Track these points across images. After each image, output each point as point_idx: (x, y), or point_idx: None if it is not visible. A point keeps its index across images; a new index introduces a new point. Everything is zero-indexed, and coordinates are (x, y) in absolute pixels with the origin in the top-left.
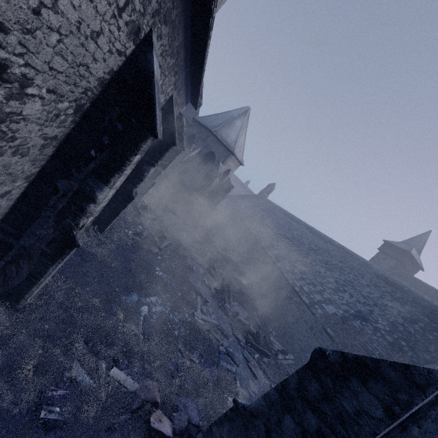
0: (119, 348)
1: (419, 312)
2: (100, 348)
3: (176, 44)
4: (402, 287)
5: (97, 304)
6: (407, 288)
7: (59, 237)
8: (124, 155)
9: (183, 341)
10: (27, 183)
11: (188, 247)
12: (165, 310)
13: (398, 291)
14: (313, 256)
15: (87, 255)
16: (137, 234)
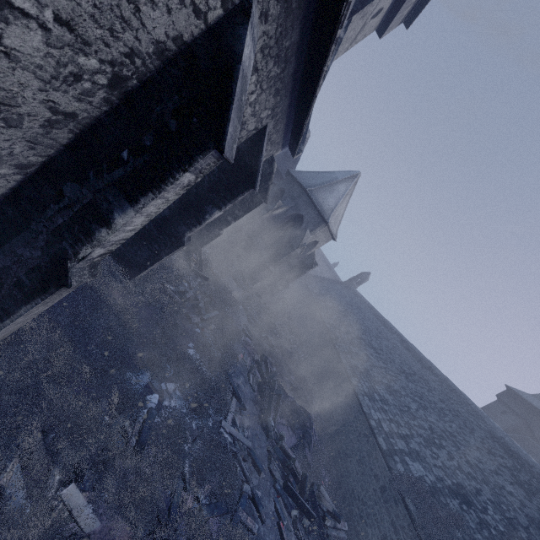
0: (93, 453)
1: None
2: (62, 446)
3: (286, 44)
4: (531, 465)
5: (86, 376)
6: (538, 469)
7: (47, 265)
8: (168, 167)
9: (193, 462)
10: (20, 176)
11: (240, 326)
12: (183, 407)
13: (524, 470)
14: (403, 381)
15: (100, 303)
16: (178, 292)
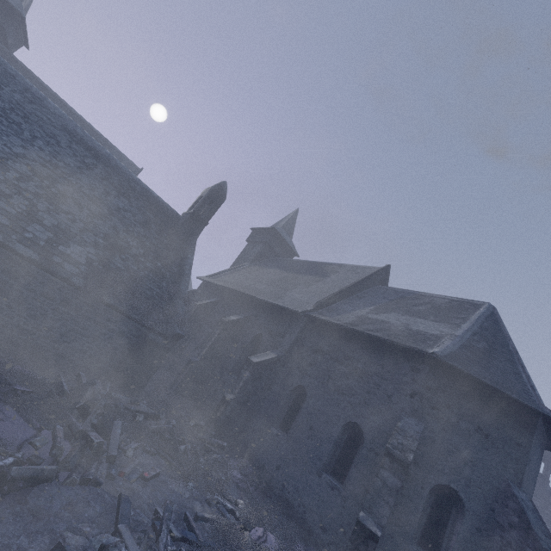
0: None
1: (145, 207)
2: None
3: None
4: (109, 159)
5: None
6: (114, 161)
7: None
8: None
9: None
10: None
11: None
12: None
13: (111, 171)
14: None
15: None
16: None
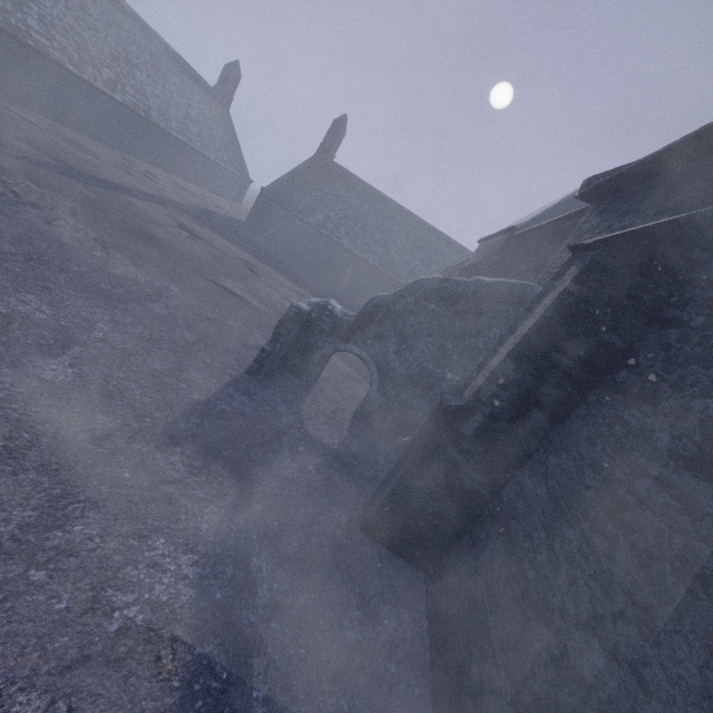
0: None
1: None
2: None
3: None
4: None
5: None
6: None
7: None
8: None
9: None
10: None
11: None
12: None
13: None
14: None
15: None
16: None
